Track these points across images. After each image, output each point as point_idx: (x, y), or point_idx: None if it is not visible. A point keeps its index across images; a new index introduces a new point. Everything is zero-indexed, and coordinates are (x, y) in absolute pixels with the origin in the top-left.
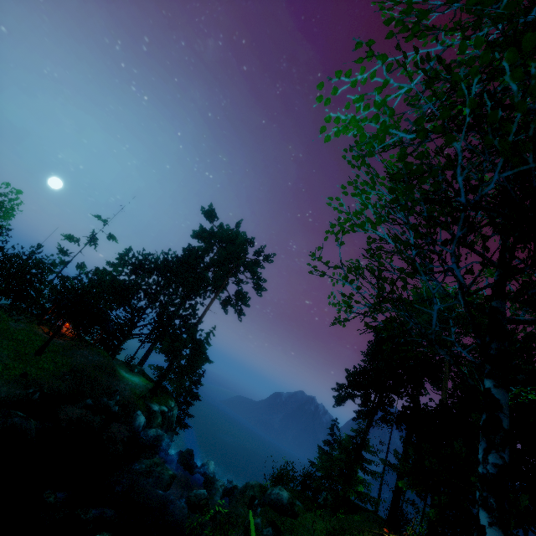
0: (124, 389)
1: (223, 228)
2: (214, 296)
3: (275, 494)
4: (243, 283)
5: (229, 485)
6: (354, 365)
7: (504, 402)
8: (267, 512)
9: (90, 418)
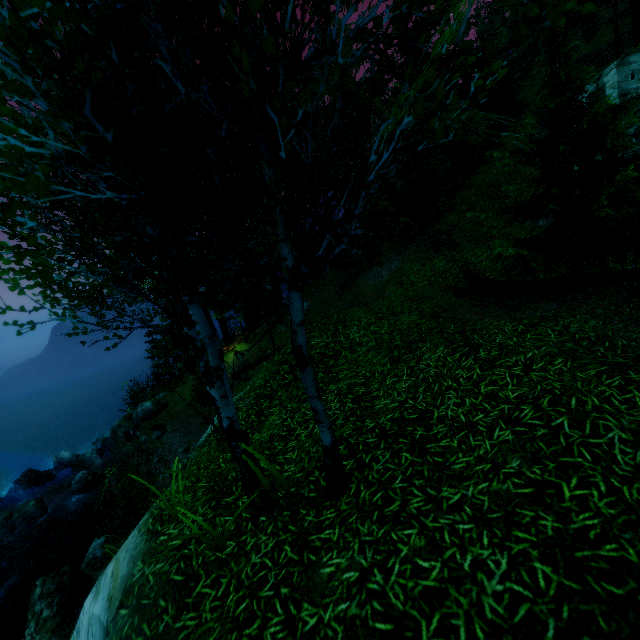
0: None
1: None
2: None
3: (141, 412)
4: None
5: (98, 444)
6: None
7: (195, 335)
8: (146, 426)
9: None
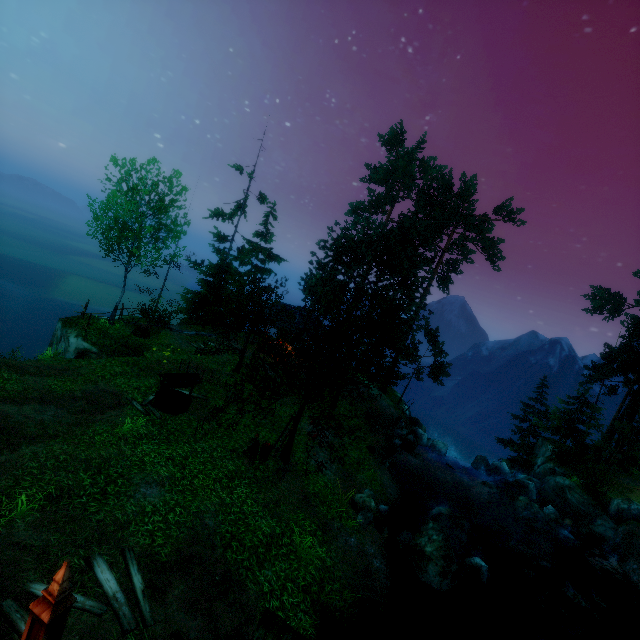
0: (388, 407)
1: (410, 159)
2: (434, 275)
3: (636, 510)
4: (468, 253)
5: None
6: (635, 352)
7: None
8: None
9: (410, 459)
